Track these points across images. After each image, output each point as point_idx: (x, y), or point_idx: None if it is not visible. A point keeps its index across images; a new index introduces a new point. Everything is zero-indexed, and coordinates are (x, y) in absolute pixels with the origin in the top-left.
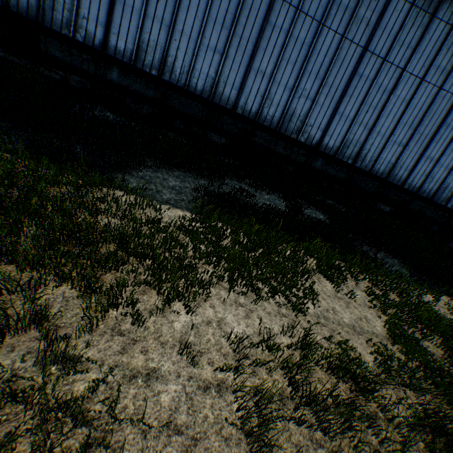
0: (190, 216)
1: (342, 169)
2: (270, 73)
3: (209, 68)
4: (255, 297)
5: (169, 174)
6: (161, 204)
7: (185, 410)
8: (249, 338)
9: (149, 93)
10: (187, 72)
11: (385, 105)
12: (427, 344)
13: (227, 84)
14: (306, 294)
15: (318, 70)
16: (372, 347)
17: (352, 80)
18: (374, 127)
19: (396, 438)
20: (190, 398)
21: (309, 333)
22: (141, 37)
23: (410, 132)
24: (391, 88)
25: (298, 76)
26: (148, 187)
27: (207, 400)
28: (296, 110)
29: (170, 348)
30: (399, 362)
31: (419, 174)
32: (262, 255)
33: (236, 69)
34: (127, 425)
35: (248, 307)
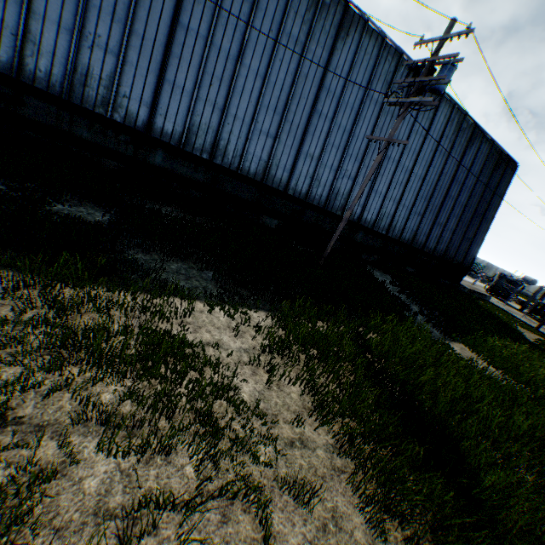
0: None
1: (198, 167)
2: None
3: None
4: None
5: None
6: None
7: None
8: None
9: None
10: None
11: (234, 77)
12: (62, 405)
13: None
14: None
15: (113, 7)
16: None
17: (175, 33)
18: (226, 108)
19: None
20: None
21: None
22: None
23: (278, 120)
24: (236, 55)
25: (78, 10)
26: None
27: None
28: (93, 69)
29: None
30: None
31: (303, 176)
32: None
33: None
34: None
35: None
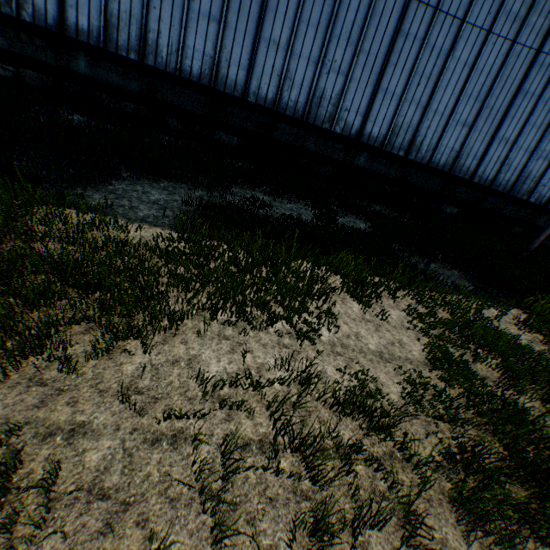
0: (168, 234)
1: (392, 164)
2: (286, 43)
3: (205, 43)
4: (247, 327)
5: (153, 186)
6: (133, 223)
7: (118, 470)
8: (229, 377)
9: (132, 86)
10: (177, 52)
11: (442, 73)
12: (480, 367)
13: (231, 64)
14: (320, 318)
15: (349, 33)
16: (403, 375)
17: (395, 42)
18: (429, 105)
19: (414, 481)
20: (128, 455)
21: (317, 365)
22: (108, 9)
23: (477, 107)
24: (448, 49)
25: (323, 43)
26: (119, 203)
27: (154, 455)
28: (326, 91)
29: (112, 396)
30: (436, 391)
31: (492, 162)
32: (265, 275)
33: (241, 41)
34: (30, 494)
35: (236, 340)
